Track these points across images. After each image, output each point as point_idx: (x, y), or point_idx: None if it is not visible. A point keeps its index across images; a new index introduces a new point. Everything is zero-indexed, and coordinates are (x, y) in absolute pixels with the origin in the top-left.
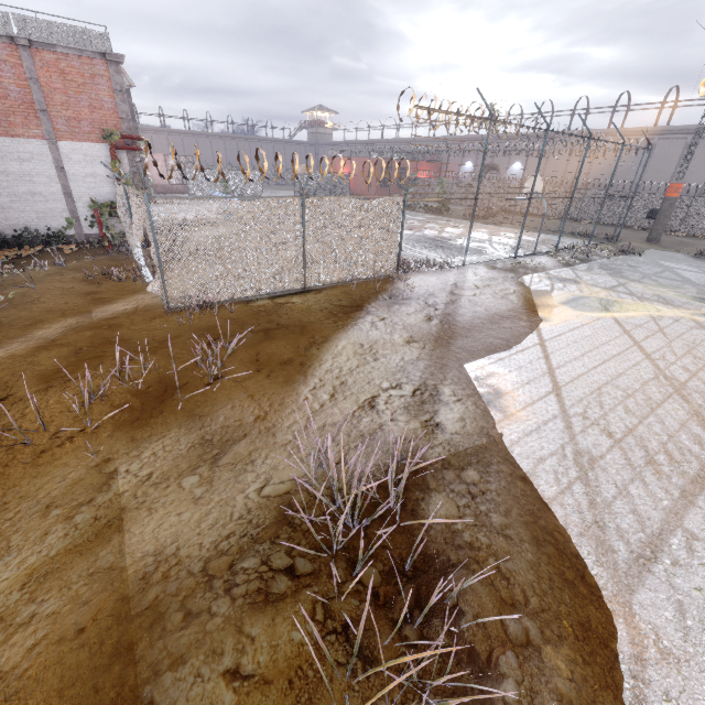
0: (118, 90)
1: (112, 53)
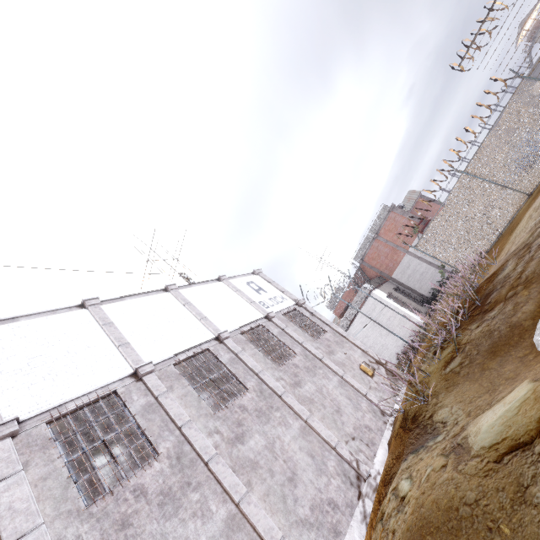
0: (402, 214)
1: (390, 207)
